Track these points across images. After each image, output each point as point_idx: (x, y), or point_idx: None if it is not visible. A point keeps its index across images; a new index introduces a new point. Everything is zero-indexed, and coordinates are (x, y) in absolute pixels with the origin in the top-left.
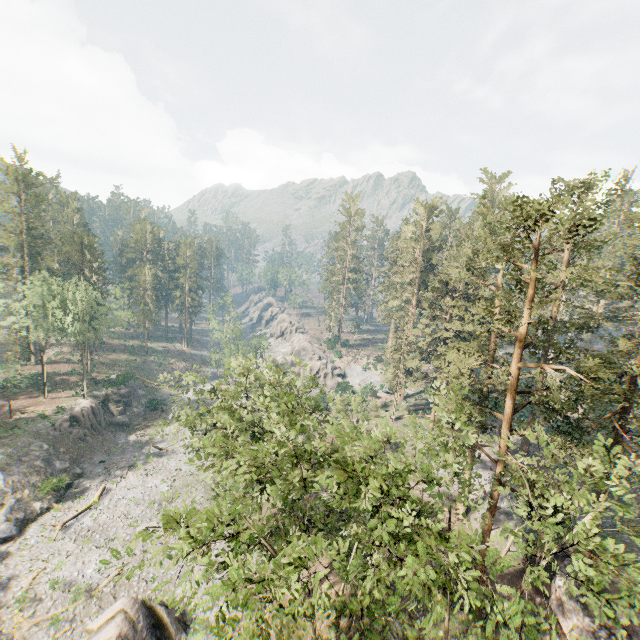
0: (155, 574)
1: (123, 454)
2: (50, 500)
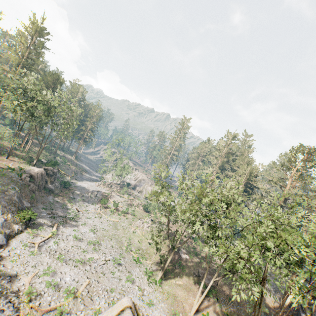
0: (110, 287)
1: (55, 208)
2: (22, 225)
